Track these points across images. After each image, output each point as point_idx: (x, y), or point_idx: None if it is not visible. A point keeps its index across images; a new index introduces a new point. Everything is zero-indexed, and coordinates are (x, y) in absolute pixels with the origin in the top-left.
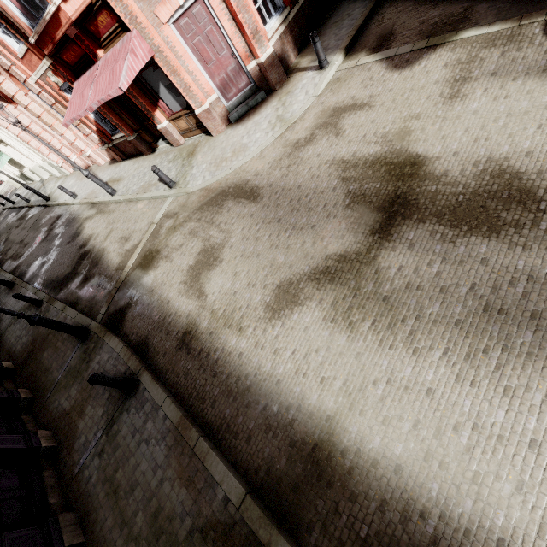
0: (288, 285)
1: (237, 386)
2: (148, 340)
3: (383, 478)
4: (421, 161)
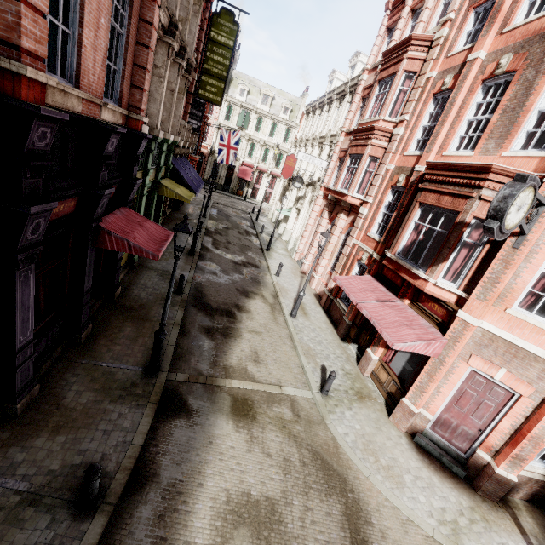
0: None
1: None
2: (150, 481)
3: None
4: None
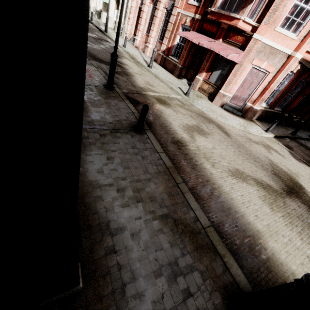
0: (242, 173)
1: (207, 182)
2: (152, 124)
3: (286, 273)
4: (303, 188)
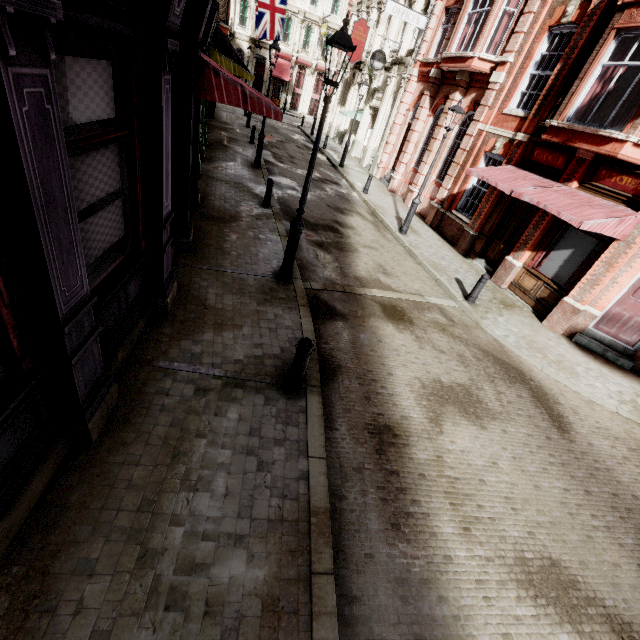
0: (569, 581)
1: (418, 588)
2: (339, 371)
3: None
4: None
